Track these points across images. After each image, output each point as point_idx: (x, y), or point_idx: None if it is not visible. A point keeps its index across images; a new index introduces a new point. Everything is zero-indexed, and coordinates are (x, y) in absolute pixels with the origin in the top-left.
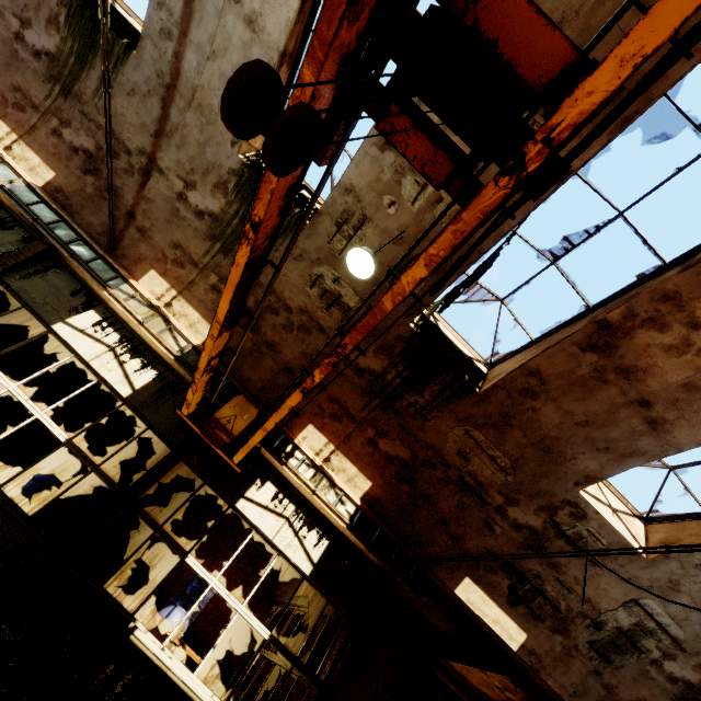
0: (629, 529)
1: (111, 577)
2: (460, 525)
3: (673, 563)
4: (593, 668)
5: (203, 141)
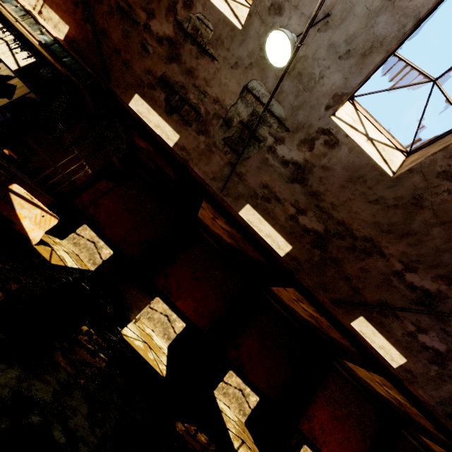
0: (233, 11)
1: None
2: (127, 52)
3: (255, 21)
4: (228, 161)
5: None
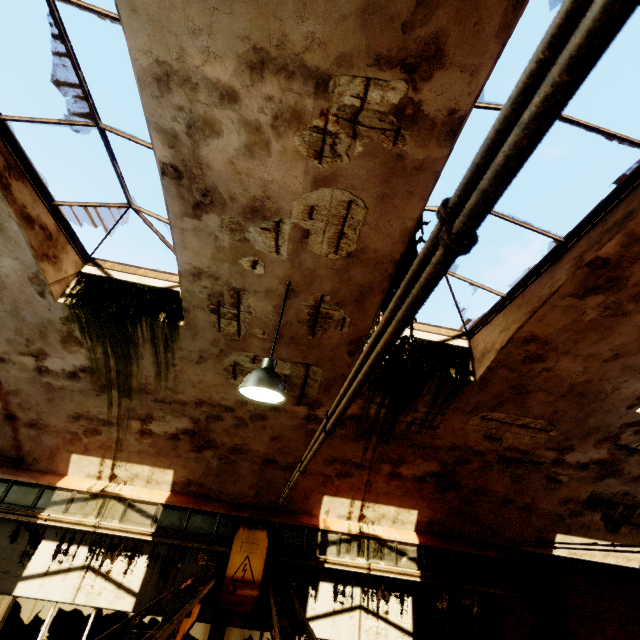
0: None
1: None
2: (524, 495)
3: None
4: None
5: (11, 309)
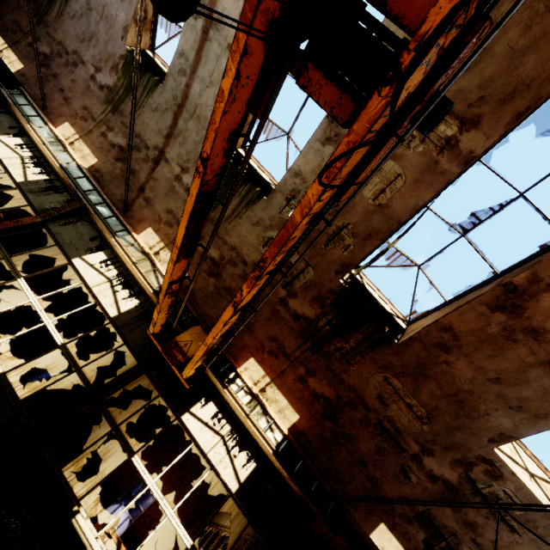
0: (548, 497)
1: (69, 463)
2: (377, 468)
3: None
4: None
5: (197, 141)
